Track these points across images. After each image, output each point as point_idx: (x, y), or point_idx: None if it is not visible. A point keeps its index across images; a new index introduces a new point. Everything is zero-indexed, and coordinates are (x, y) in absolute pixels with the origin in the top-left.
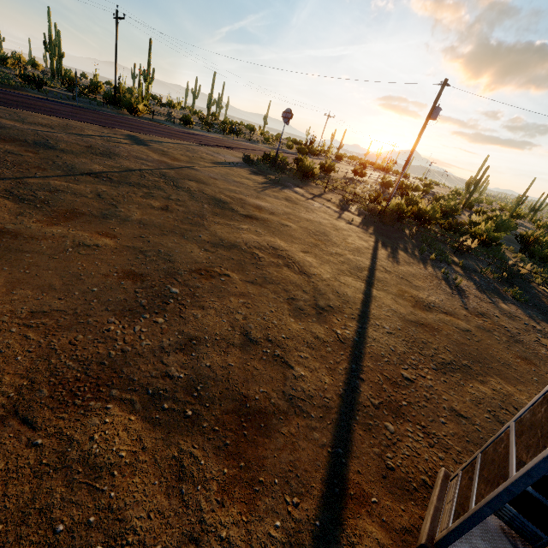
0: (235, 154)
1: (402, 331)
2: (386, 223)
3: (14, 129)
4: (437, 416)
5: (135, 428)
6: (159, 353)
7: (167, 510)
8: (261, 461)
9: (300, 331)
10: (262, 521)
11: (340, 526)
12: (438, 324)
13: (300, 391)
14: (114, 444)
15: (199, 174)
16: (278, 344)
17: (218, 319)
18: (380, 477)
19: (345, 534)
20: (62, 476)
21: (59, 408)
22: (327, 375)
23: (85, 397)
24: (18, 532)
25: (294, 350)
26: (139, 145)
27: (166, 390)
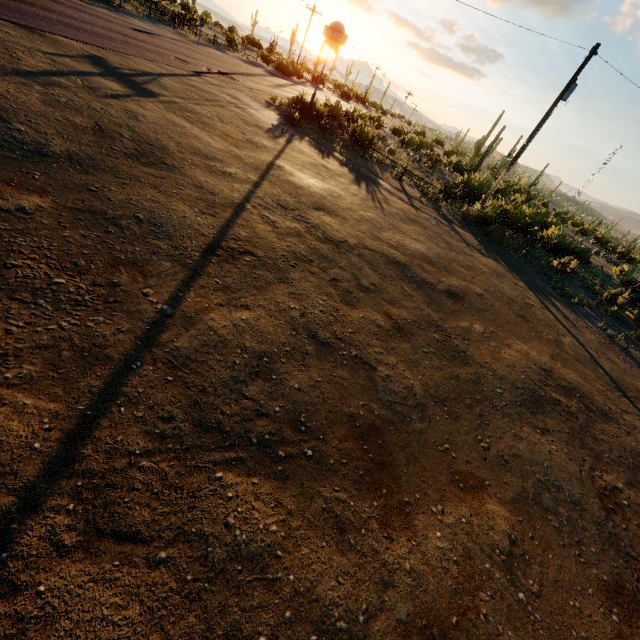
0: (250, 95)
1: None
2: (492, 238)
3: None
4: None
5: None
6: None
7: None
8: None
9: None
10: None
11: None
12: None
13: None
14: None
15: (303, 183)
16: None
17: None
18: None
19: None
20: None
21: None
22: None
23: None
24: None
25: None
26: (143, 95)
27: None
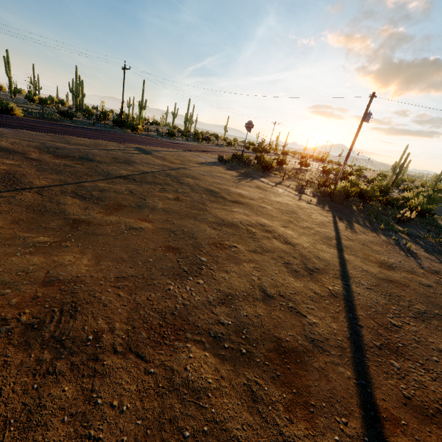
0: (211, 156)
1: (378, 287)
2: (337, 201)
3: (66, 149)
4: (429, 355)
5: (211, 362)
6: (208, 306)
7: (254, 424)
8: (307, 389)
9: (302, 288)
10: (324, 436)
11: (384, 441)
12: (404, 280)
13: (318, 335)
14: (202, 373)
15: (192, 172)
16: (289, 298)
17: (241, 280)
18: (401, 404)
19: None
20: (175, 396)
21: (156, 346)
22: (333, 322)
23: (170, 339)
24: (160, 435)
25: (302, 303)
26: (146, 154)
27: (222, 333)
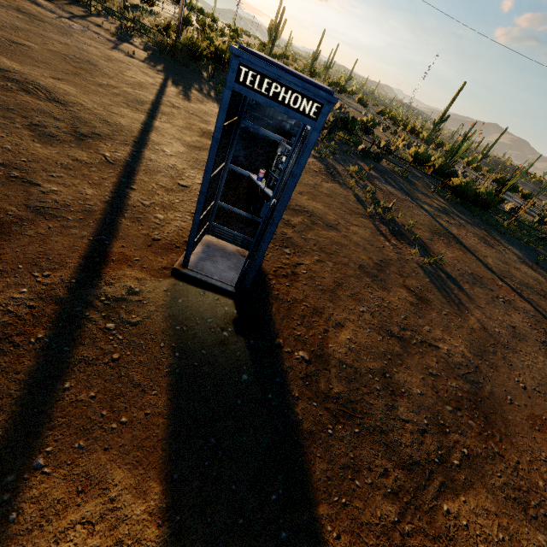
0: None
1: (185, 154)
2: (180, 61)
3: None
4: None
5: None
6: None
7: None
8: None
9: (51, 155)
10: (2, 293)
11: (99, 277)
12: None
13: (52, 203)
14: None
15: None
16: (16, 167)
17: None
18: (146, 246)
19: (104, 281)
20: None
21: None
22: (90, 189)
23: None
24: None
25: (41, 171)
26: None
27: None
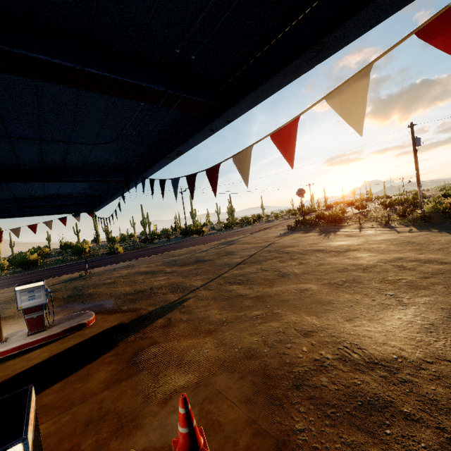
0: (276, 229)
1: None
2: (436, 222)
3: (180, 260)
4: None
5: None
6: None
7: None
8: None
9: None
10: None
11: None
12: None
13: None
14: None
15: (283, 243)
16: None
17: (449, 298)
18: None
19: None
20: None
21: None
22: None
23: None
24: None
25: None
26: (231, 244)
27: None
